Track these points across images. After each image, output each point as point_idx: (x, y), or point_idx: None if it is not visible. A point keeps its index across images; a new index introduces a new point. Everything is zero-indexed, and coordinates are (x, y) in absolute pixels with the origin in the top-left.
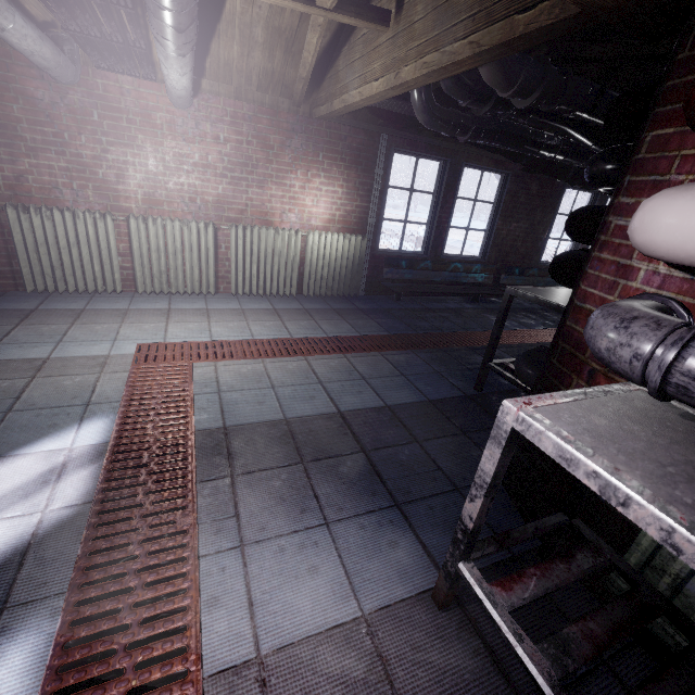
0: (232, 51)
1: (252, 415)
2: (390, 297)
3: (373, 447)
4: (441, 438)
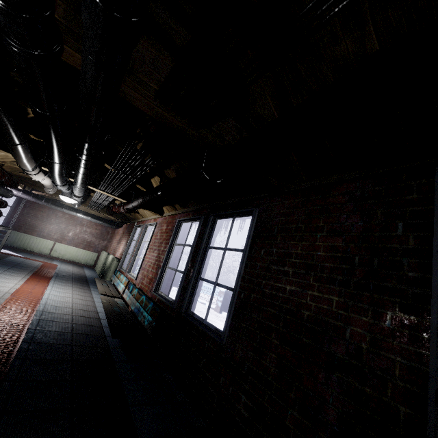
0: None
1: (13, 257)
2: None
3: None
4: None
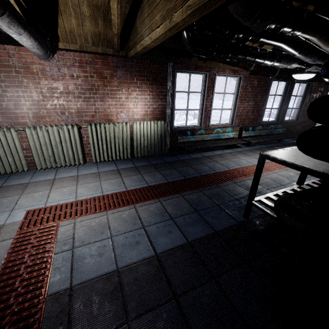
0: (72, 23)
1: (93, 269)
2: (183, 151)
3: (181, 291)
4: (230, 270)
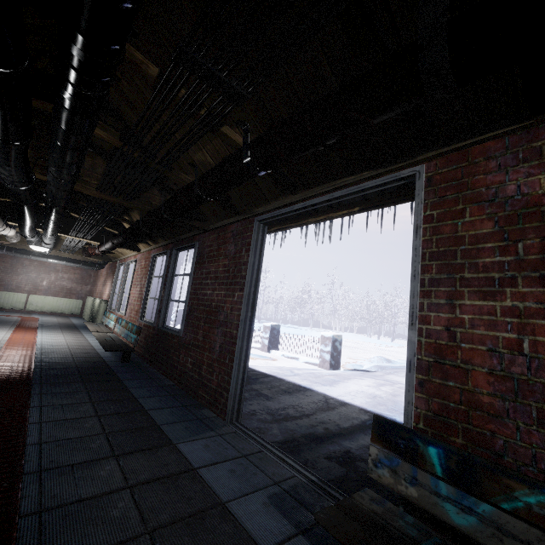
0: None
1: None
2: None
3: None
4: None
